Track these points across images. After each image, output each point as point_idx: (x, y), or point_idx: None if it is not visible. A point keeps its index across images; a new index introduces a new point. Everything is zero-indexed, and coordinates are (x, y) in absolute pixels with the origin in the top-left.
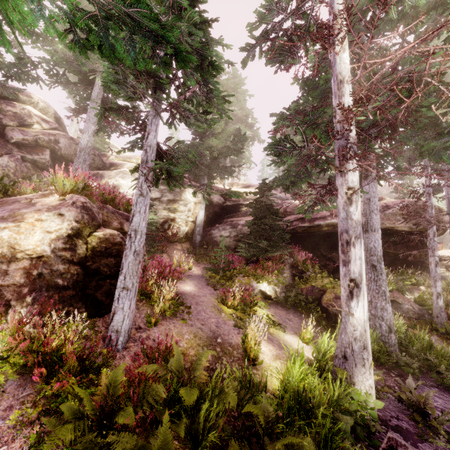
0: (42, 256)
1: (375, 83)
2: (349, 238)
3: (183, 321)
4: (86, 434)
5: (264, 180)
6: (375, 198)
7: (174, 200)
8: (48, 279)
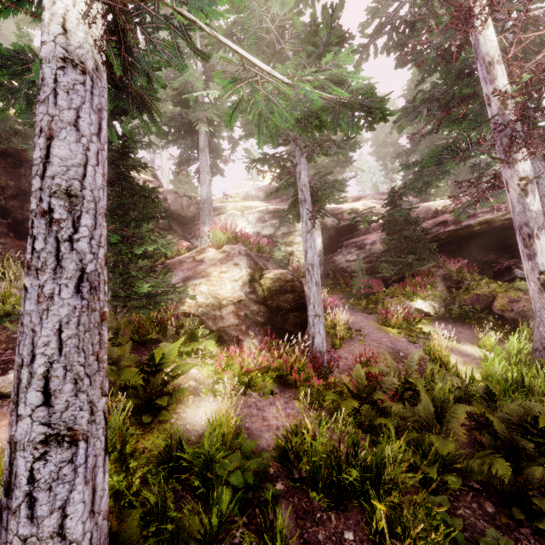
0: (241, 301)
1: (541, 63)
2: (531, 231)
3: (362, 342)
4: (363, 405)
5: (393, 188)
6: (544, 179)
7: (288, 232)
8: (252, 318)
